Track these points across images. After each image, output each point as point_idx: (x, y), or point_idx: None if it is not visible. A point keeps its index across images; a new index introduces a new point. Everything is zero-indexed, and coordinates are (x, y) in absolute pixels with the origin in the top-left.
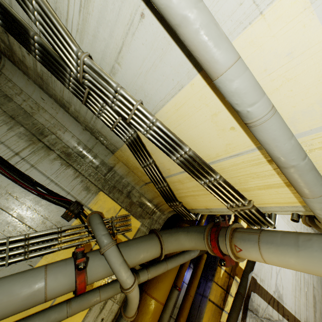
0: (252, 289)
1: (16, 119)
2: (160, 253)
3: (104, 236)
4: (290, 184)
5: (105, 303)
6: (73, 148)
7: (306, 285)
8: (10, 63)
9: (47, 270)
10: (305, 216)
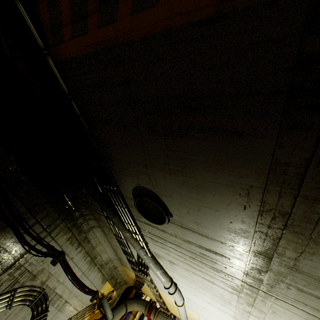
0: None
1: (88, 253)
2: (124, 314)
3: (111, 314)
4: None
5: None
6: (104, 261)
7: None
8: (102, 230)
9: None
10: None
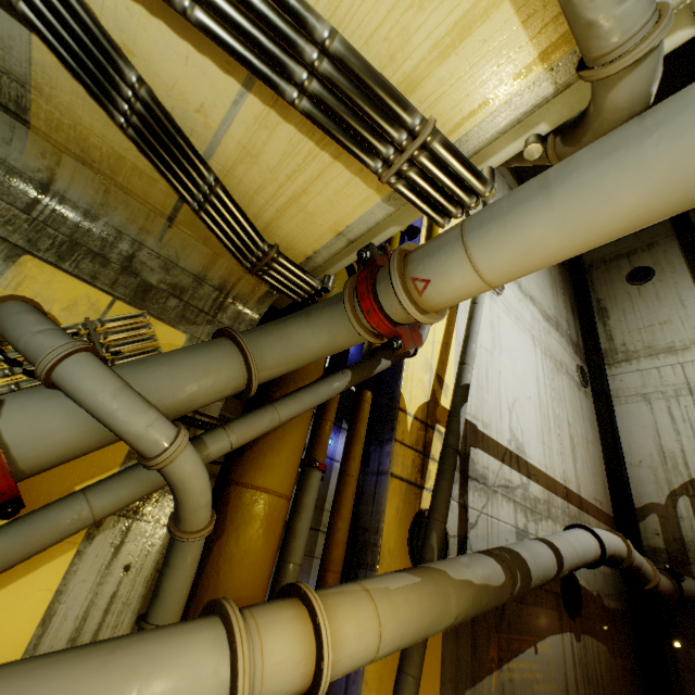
0: (472, 443)
1: None
2: (247, 376)
3: (44, 334)
4: None
5: (127, 531)
6: None
7: (557, 422)
8: None
9: None
10: (553, 138)
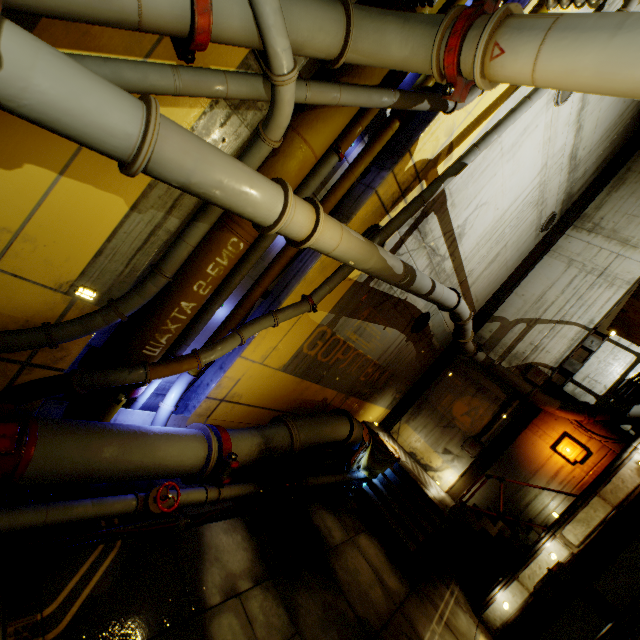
0: (435, 210)
1: None
2: (341, 50)
3: None
4: None
5: (229, 118)
6: None
7: (499, 239)
8: None
9: None
10: None
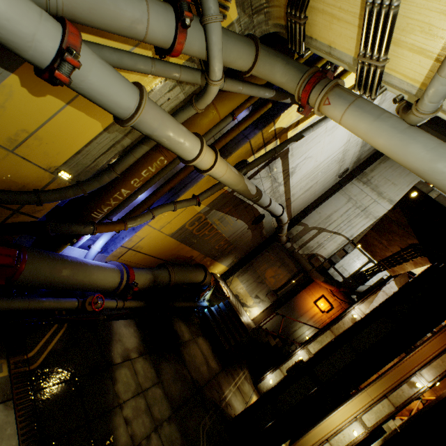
0: (281, 156)
1: None
2: (249, 69)
3: (214, 0)
4: (440, 59)
5: (175, 87)
6: None
7: (314, 178)
8: None
9: (148, 2)
10: (405, 103)
